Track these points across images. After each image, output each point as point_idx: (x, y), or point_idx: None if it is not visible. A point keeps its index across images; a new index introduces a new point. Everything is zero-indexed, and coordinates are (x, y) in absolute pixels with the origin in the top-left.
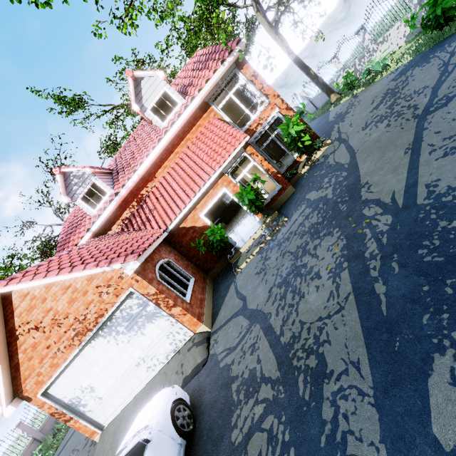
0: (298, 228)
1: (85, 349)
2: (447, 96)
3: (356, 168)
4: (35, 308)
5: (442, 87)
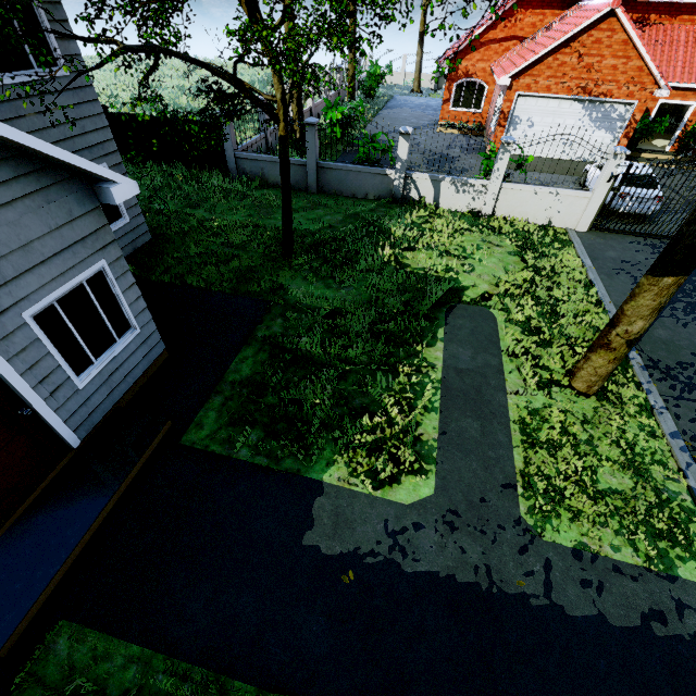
0: None
1: (567, 101)
2: None
3: None
4: (600, 44)
5: None
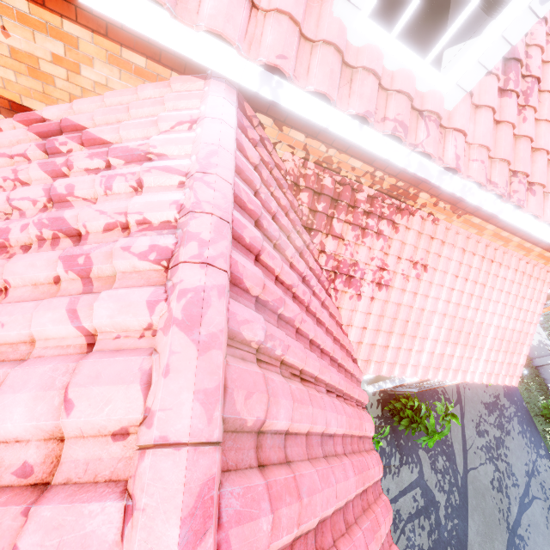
0: (409, 523)
1: None
2: (524, 544)
3: (467, 512)
4: None
5: (524, 519)
